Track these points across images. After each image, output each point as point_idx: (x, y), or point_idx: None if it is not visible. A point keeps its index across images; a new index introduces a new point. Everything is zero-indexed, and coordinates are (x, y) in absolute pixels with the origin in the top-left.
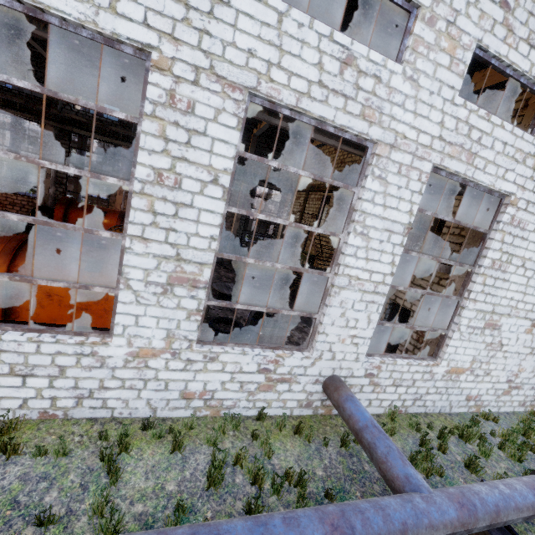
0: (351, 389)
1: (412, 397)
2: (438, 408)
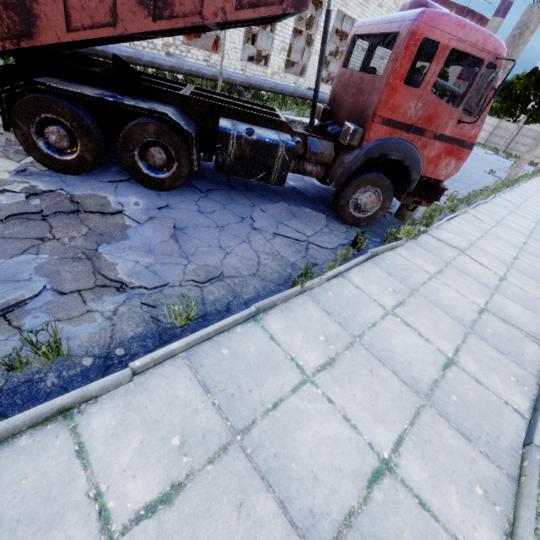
0: None
1: None
2: None
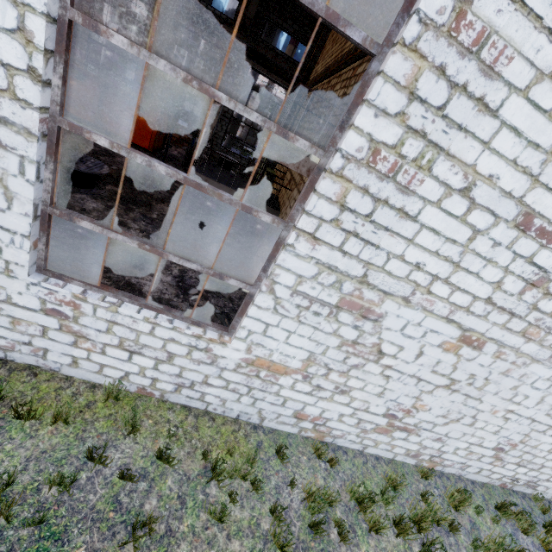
0: (19, 325)
1: (172, 380)
2: (234, 412)
